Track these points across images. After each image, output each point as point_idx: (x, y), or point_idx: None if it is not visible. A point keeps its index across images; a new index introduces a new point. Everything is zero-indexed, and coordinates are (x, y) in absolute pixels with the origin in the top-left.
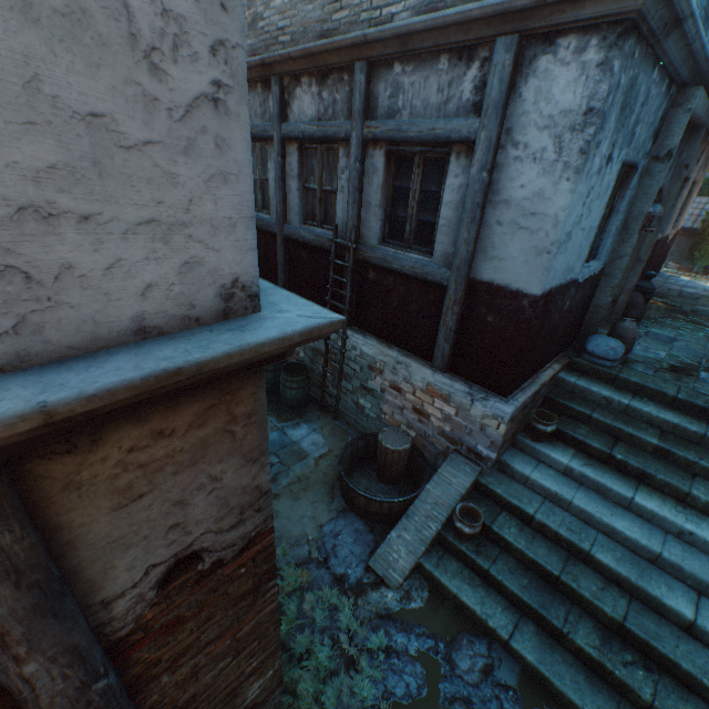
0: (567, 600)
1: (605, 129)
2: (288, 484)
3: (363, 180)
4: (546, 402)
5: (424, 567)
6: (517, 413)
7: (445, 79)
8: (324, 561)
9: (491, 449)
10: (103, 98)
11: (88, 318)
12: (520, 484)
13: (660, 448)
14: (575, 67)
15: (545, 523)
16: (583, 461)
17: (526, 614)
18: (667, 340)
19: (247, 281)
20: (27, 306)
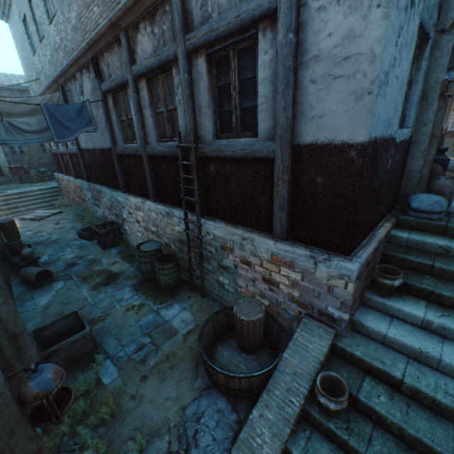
0: None
1: None
2: (156, 364)
3: (193, 88)
4: (385, 258)
5: (292, 453)
6: (362, 270)
7: None
8: (183, 453)
9: (342, 310)
10: None
11: None
12: (378, 343)
13: None
14: None
15: (418, 388)
16: (439, 312)
17: None
18: None
19: None
20: None
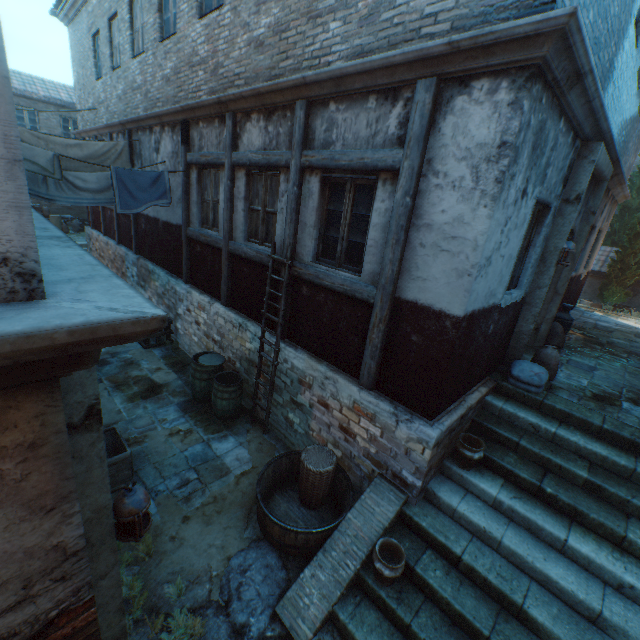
0: None
1: (518, 163)
2: (202, 505)
3: (301, 202)
4: (474, 426)
5: (338, 617)
6: (443, 437)
7: (374, 115)
8: (224, 604)
9: (416, 475)
10: None
11: None
12: (447, 517)
13: (591, 482)
14: (488, 105)
15: (473, 566)
16: (512, 493)
17: None
18: (588, 369)
19: (14, 252)
20: None
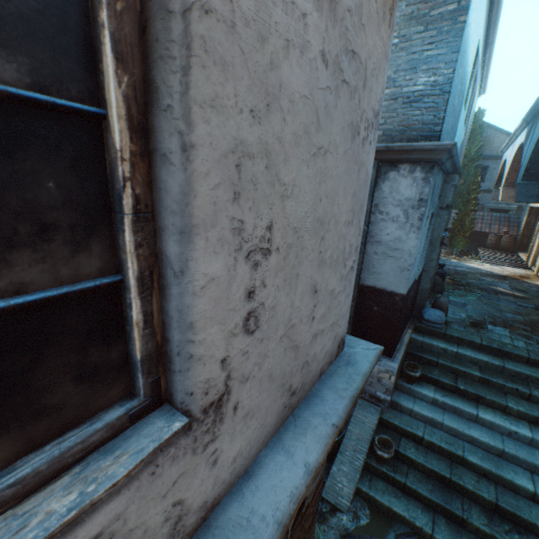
0: (459, 495)
1: (427, 206)
2: None
3: None
4: (408, 355)
5: (362, 490)
6: (398, 367)
7: None
8: None
9: (386, 393)
10: (334, 283)
11: (312, 375)
12: (407, 415)
13: (482, 378)
14: (410, 178)
15: (431, 441)
16: (441, 393)
17: (437, 511)
18: (462, 305)
19: (343, 336)
20: (304, 376)
